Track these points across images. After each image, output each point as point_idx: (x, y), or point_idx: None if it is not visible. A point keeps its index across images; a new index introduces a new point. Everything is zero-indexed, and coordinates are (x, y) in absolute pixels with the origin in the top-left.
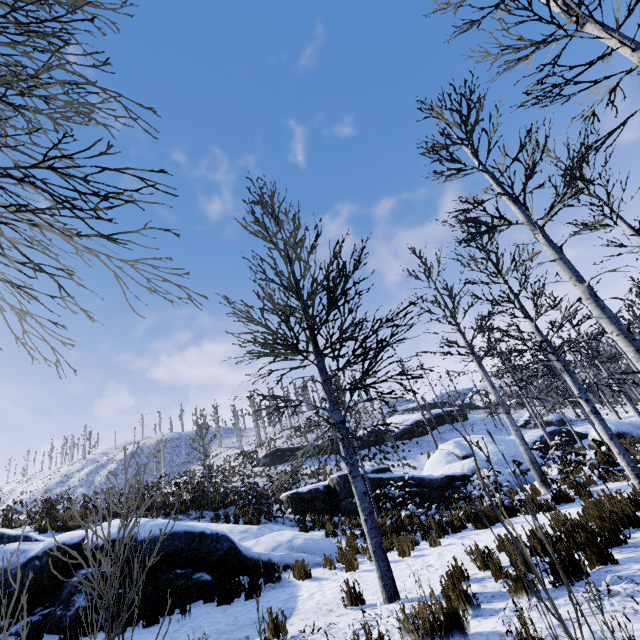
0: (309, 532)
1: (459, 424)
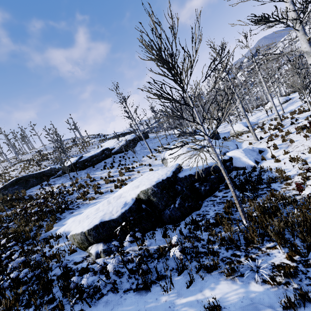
0: (221, 308)
1: (147, 140)
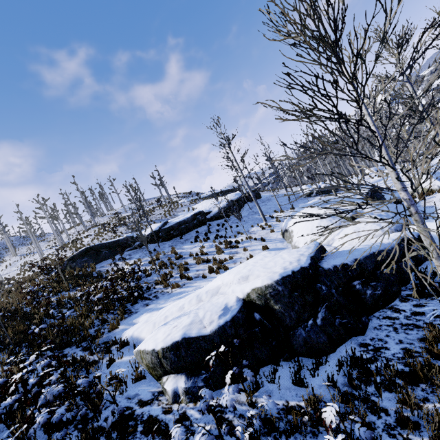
0: None
1: (258, 201)
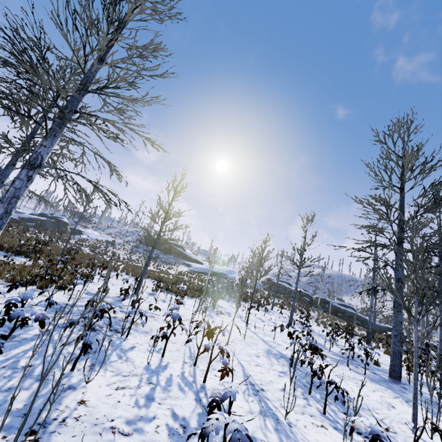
0: None
1: None
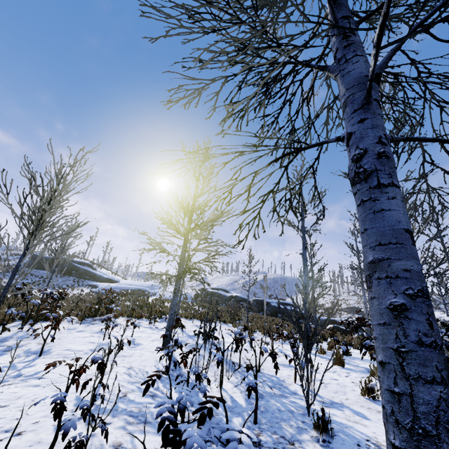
0: None
1: None
